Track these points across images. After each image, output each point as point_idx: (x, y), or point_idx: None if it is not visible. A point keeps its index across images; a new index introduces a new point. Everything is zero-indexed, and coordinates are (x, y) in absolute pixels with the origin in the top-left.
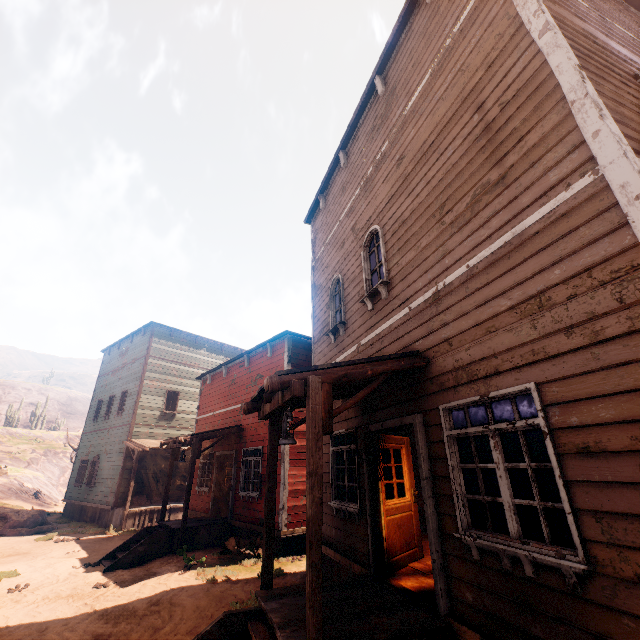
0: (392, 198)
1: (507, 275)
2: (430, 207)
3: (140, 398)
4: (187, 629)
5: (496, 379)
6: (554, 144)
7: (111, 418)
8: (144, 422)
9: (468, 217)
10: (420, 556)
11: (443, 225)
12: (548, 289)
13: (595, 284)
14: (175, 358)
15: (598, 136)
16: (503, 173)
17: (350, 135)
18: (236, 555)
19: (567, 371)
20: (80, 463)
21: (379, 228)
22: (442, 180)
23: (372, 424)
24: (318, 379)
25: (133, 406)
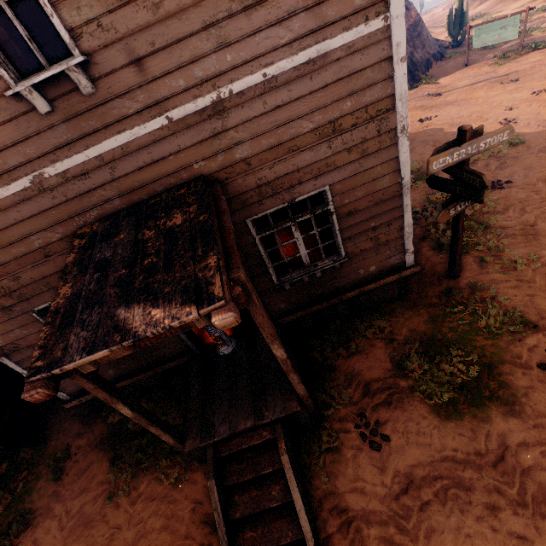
0: None
1: (309, 97)
2: None
3: None
4: None
5: (299, 188)
6: None
7: None
8: None
9: None
10: None
11: None
12: (341, 117)
13: (368, 118)
14: None
15: None
16: None
17: None
18: None
19: (347, 175)
20: None
21: None
22: None
23: None
24: (243, 270)
25: None
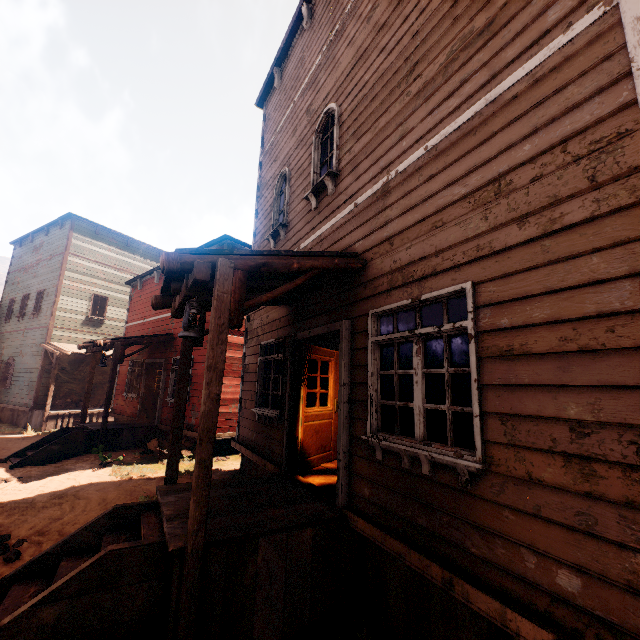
0: (356, 66)
1: (469, 156)
2: (397, 74)
3: (59, 299)
4: (88, 520)
5: (432, 280)
6: None
7: (26, 319)
8: (65, 326)
9: (438, 83)
10: (334, 458)
11: (408, 96)
12: (511, 170)
13: (568, 160)
14: (102, 260)
15: None
16: (492, 16)
17: None
18: (159, 455)
19: (510, 268)
20: None
21: (336, 106)
22: (417, 35)
23: (300, 332)
24: (230, 264)
25: (51, 307)
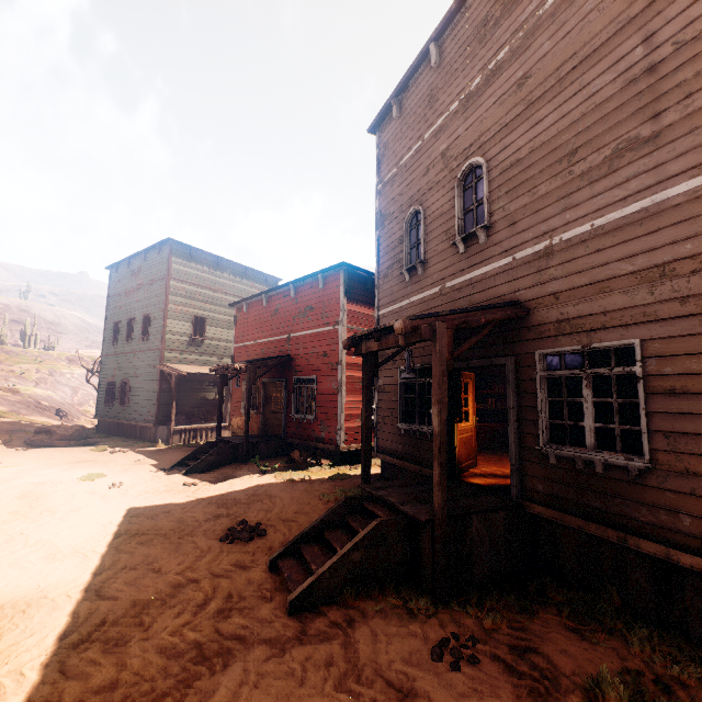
0: (505, 127)
1: (635, 241)
2: (557, 150)
3: (167, 323)
4: (293, 511)
5: (601, 333)
6: None
7: (135, 342)
8: (174, 347)
9: (604, 172)
10: (475, 465)
11: (571, 175)
12: (674, 261)
13: None
14: (198, 281)
15: None
16: (657, 131)
17: (449, 21)
18: (300, 464)
19: (673, 333)
20: (106, 385)
21: (484, 162)
22: (579, 121)
23: (456, 362)
24: (443, 325)
25: (160, 331)
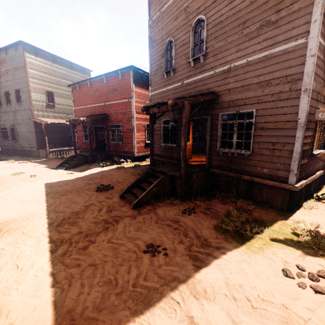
0: (217, 1)
1: (261, 69)
2: (238, 20)
3: (31, 95)
4: (122, 179)
5: (243, 107)
6: (301, 16)
7: (13, 105)
8: (38, 109)
9: (255, 35)
10: (191, 158)
11: (242, 34)
12: (272, 79)
13: (286, 82)
14: (44, 70)
15: (315, 23)
16: (277, 19)
17: None
18: (118, 162)
19: (266, 107)
20: (0, 129)
21: (205, 19)
22: (249, 6)
23: None
24: (187, 102)
25: (28, 99)
